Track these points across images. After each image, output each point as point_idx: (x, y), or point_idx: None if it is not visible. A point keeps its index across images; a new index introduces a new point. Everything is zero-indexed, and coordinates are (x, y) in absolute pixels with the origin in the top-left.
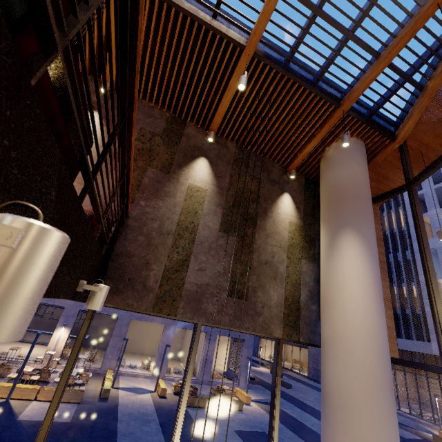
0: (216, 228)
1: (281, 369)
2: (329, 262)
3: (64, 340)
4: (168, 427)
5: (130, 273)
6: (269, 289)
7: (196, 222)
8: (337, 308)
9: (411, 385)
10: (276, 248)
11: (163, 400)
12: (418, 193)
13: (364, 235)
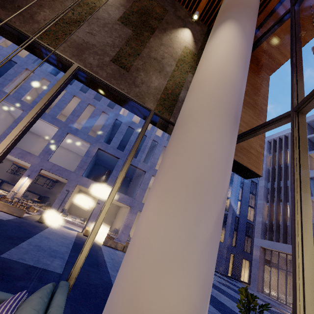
0: (115, 17)
1: (145, 129)
2: (206, 47)
3: (26, 186)
4: (79, 245)
5: (21, 3)
6: (152, 76)
7: (98, 5)
8: (202, 67)
9: (282, 282)
10: (167, 55)
11: (85, 237)
12: (311, 136)
13: (241, 23)
